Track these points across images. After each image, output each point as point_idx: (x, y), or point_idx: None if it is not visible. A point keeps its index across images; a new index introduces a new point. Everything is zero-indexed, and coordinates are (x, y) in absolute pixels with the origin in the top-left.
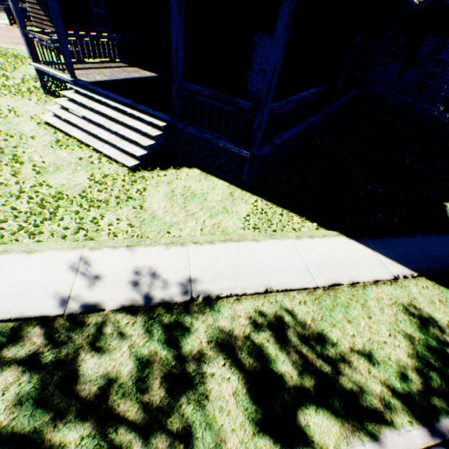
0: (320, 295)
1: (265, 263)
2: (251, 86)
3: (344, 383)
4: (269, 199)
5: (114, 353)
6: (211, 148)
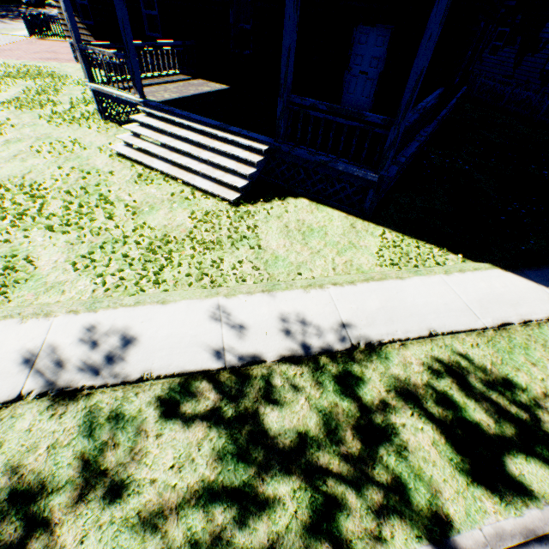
0: (491, 336)
1: (419, 303)
2: (347, 93)
3: (547, 430)
4: (397, 230)
5: (293, 406)
6: (323, 172)
